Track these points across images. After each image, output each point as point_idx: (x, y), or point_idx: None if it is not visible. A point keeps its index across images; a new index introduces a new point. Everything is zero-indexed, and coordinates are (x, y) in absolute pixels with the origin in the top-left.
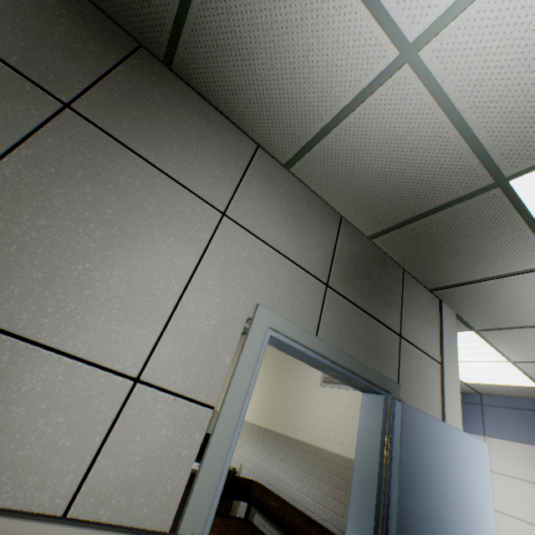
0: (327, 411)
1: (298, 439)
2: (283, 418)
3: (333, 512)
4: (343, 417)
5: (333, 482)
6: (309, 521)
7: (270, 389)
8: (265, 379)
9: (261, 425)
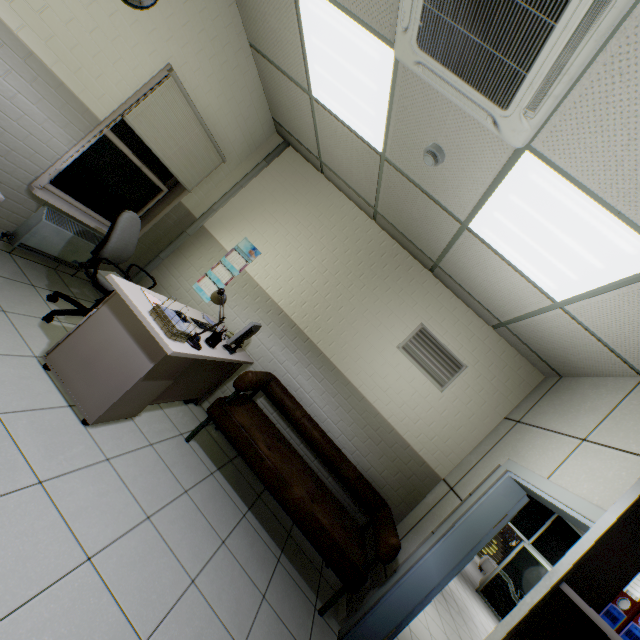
0: (391, 377)
1: (344, 374)
2: (332, 340)
3: (356, 449)
4: (406, 395)
5: (367, 432)
6: (335, 447)
7: (324, 290)
8: (320, 271)
9: (295, 321)
